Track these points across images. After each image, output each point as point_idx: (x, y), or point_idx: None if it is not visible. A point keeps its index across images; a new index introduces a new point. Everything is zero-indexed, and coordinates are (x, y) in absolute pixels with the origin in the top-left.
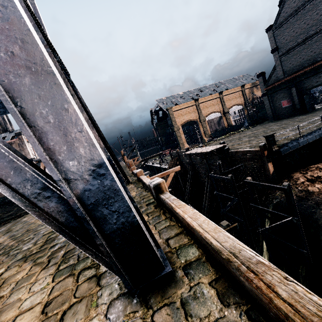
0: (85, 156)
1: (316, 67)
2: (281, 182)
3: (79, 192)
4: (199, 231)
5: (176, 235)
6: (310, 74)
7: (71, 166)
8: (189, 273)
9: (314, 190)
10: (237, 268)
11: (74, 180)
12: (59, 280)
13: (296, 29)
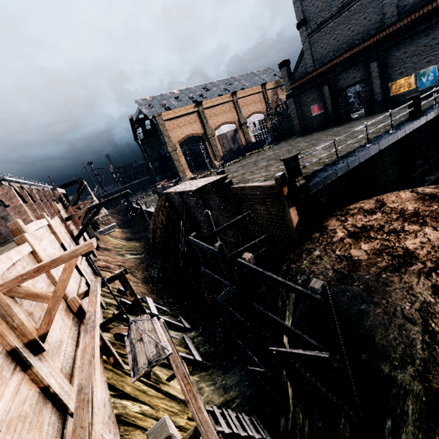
0: None
1: (354, 55)
2: (310, 239)
3: None
4: None
5: None
6: (346, 66)
7: None
8: None
9: (360, 256)
10: None
11: None
12: None
13: None
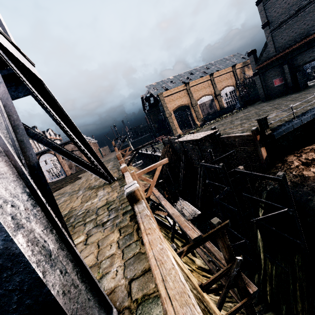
0: None
1: (309, 41)
2: (275, 167)
3: None
4: (160, 294)
5: (143, 274)
6: (303, 49)
7: None
8: None
9: (309, 174)
10: None
11: None
12: None
13: None
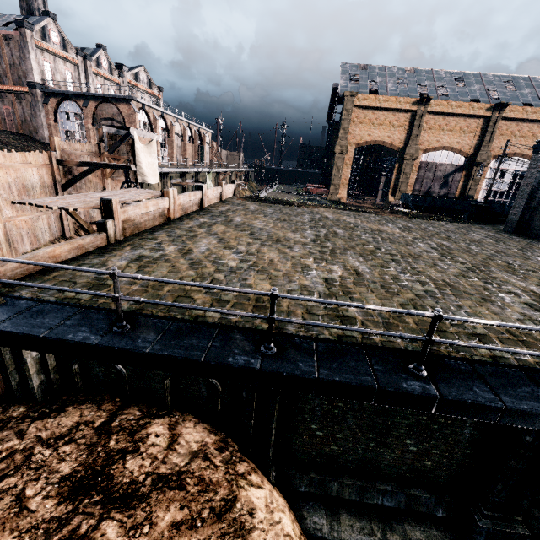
0: None
1: None
2: None
3: None
4: None
5: None
6: None
7: None
8: None
9: None
10: None
11: None
12: None
13: None
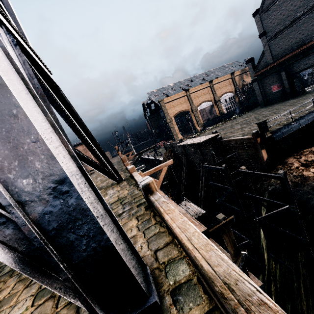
0: (42, 172)
1: (305, 49)
2: (275, 169)
3: (37, 216)
4: (188, 248)
5: (166, 246)
6: (299, 57)
7: (25, 185)
8: (178, 301)
9: (309, 175)
10: (234, 311)
11: (30, 202)
12: (38, 304)
13: (283, 11)
